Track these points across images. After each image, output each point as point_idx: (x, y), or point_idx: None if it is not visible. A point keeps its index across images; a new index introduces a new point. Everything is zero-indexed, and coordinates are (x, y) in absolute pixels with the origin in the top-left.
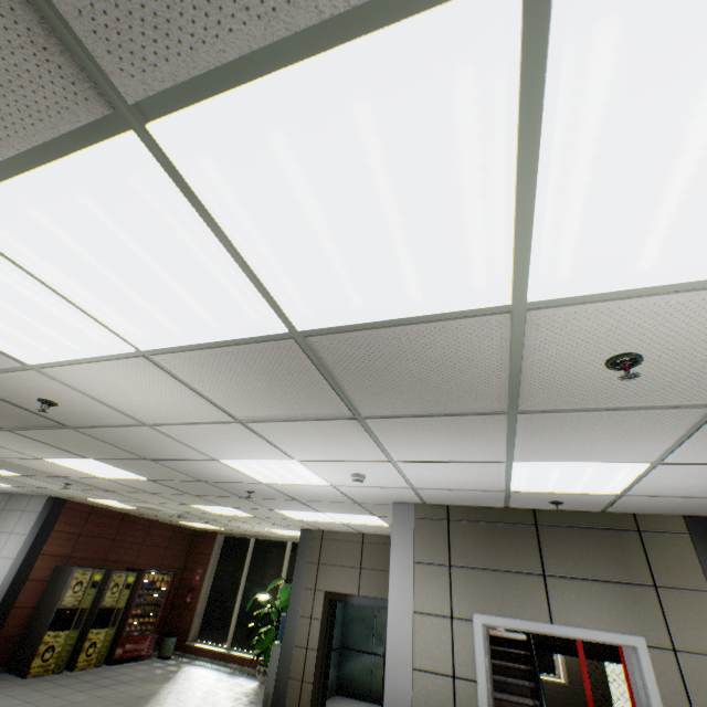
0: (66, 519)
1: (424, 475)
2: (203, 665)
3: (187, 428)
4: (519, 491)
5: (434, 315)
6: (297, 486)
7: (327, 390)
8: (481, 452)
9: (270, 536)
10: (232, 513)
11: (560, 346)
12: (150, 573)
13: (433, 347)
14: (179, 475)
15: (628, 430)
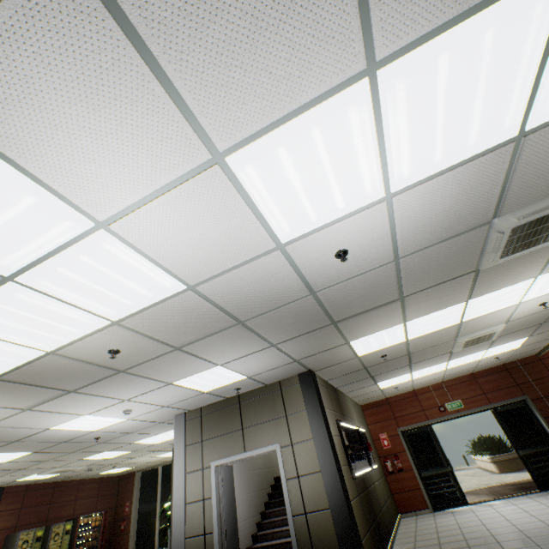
0: (7, 501)
1: (155, 400)
2: None
3: (8, 420)
4: (211, 390)
5: (31, 360)
6: (114, 426)
7: (39, 388)
8: (150, 384)
9: (170, 460)
10: (116, 454)
11: (86, 354)
12: (85, 518)
13: (48, 367)
14: (45, 444)
15: (175, 362)
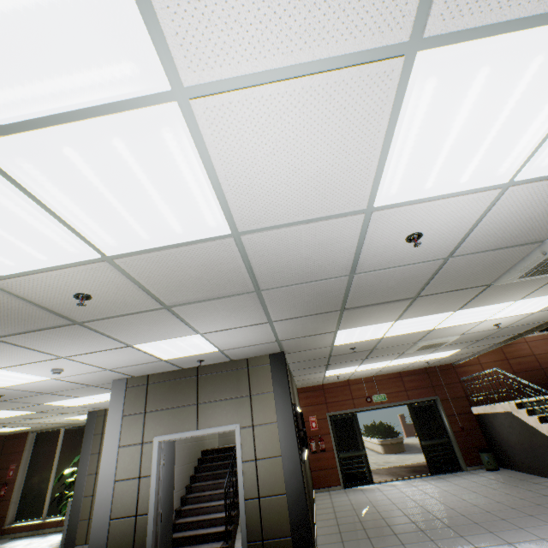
0: None
1: (100, 361)
2: (19, 538)
3: None
4: (171, 358)
5: None
6: (30, 384)
7: None
8: (105, 343)
9: (77, 423)
10: (14, 414)
11: (39, 294)
12: None
13: None
14: None
15: (153, 322)
